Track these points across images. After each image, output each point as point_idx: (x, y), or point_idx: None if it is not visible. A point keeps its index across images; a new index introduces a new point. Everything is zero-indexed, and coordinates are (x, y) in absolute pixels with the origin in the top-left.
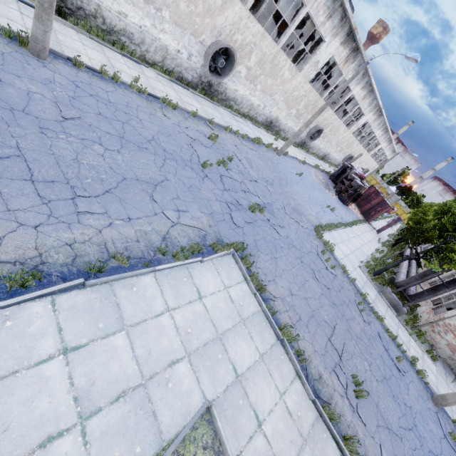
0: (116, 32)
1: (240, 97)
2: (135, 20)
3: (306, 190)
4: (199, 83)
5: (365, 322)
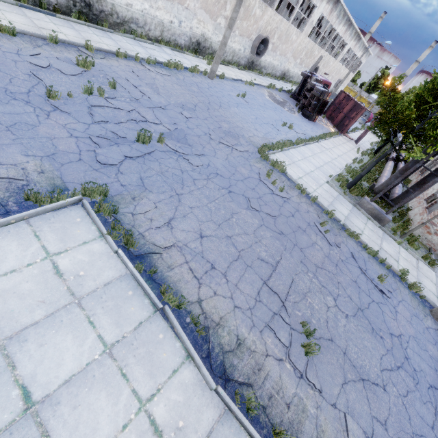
0: None
1: (139, 14)
2: None
3: (252, 111)
4: (70, 5)
5: (331, 245)
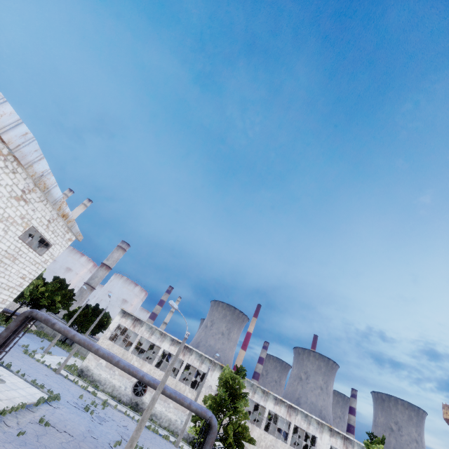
0: (96, 381)
1: (159, 412)
2: (104, 376)
3: None
4: (130, 403)
5: None
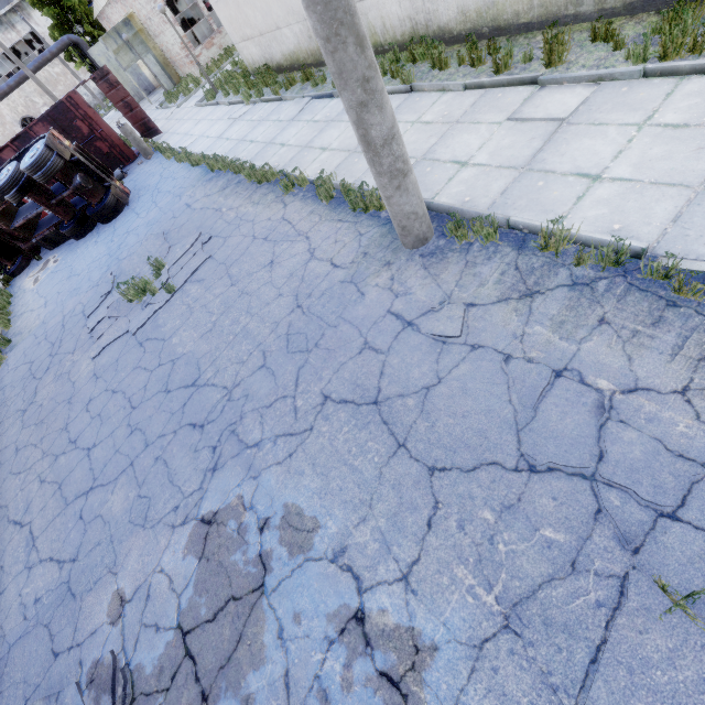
0: None
1: None
2: None
3: None
4: None
5: None
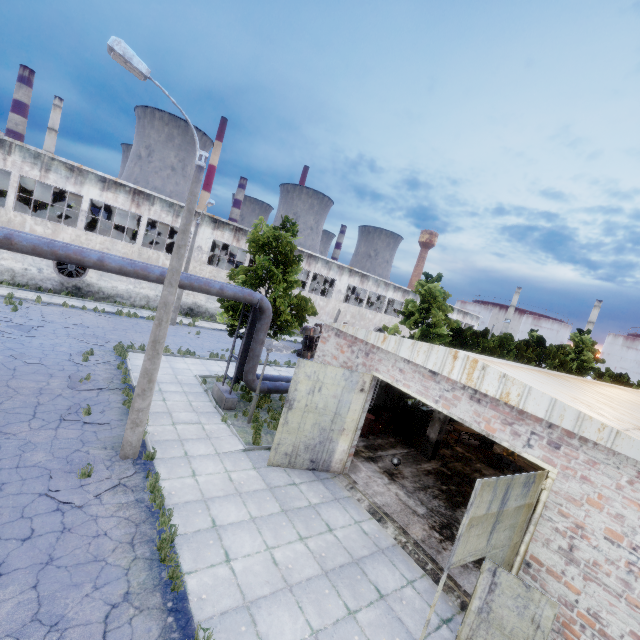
0: None
1: (125, 292)
2: None
3: (190, 340)
4: (64, 289)
5: (69, 387)
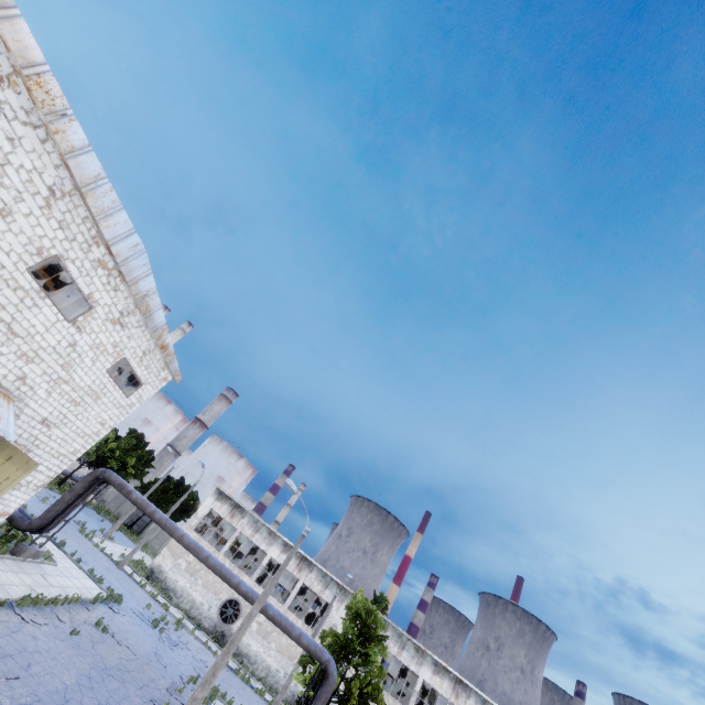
0: (169, 589)
1: (254, 654)
2: (182, 584)
3: None
4: (214, 632)
5: (167, 688)
